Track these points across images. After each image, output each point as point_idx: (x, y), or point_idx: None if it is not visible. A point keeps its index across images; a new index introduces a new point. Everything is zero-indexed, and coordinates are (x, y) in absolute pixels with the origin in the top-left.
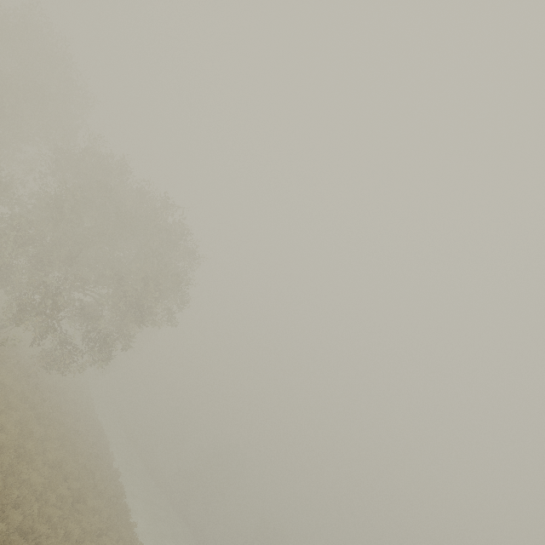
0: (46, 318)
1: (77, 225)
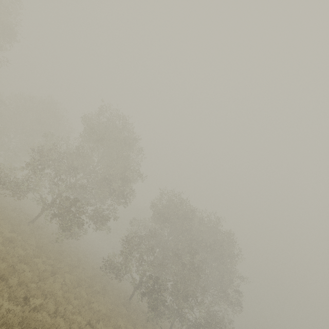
0: (198, 325)
1: (202, 273)
